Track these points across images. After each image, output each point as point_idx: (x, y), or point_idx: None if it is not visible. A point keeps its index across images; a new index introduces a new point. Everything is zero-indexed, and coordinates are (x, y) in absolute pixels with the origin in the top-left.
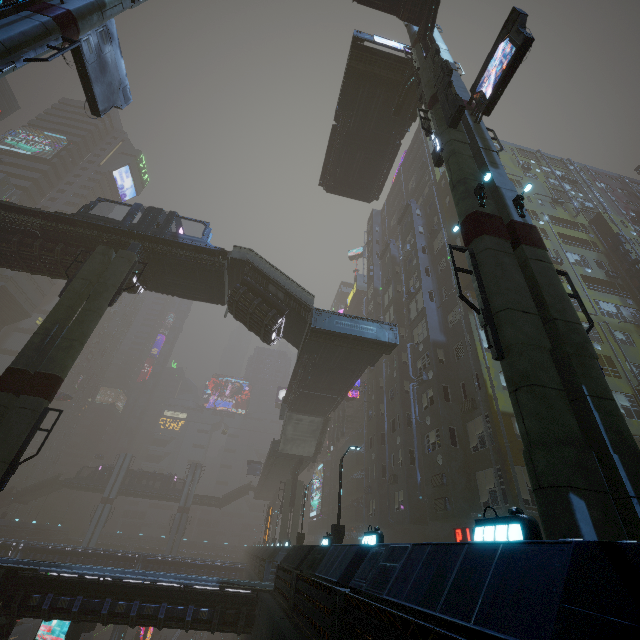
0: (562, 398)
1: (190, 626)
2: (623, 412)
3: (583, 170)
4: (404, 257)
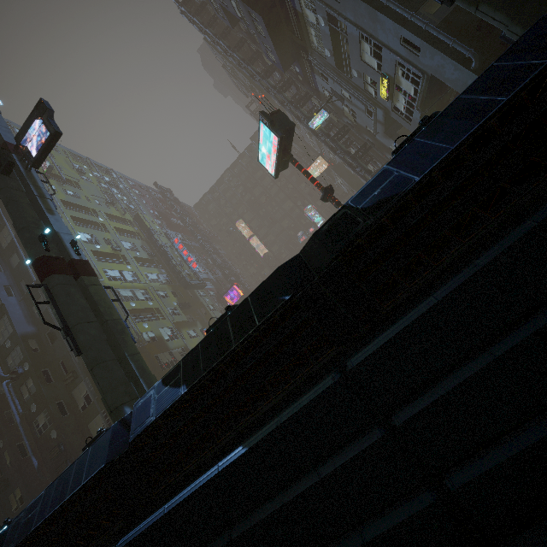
0: (116, 363)
1: None
2: (169, 338)
3: (124, 179)
4: None
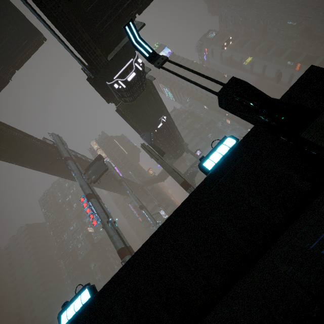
0: None
1: None
2: None
3: None
4: None
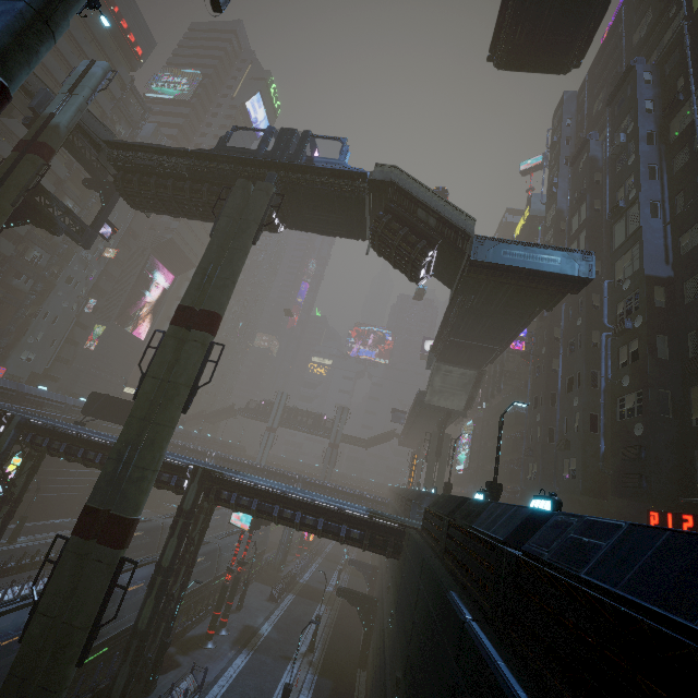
0: None
1: (344, 541)
2: None
3: None
4: (612, 156)
